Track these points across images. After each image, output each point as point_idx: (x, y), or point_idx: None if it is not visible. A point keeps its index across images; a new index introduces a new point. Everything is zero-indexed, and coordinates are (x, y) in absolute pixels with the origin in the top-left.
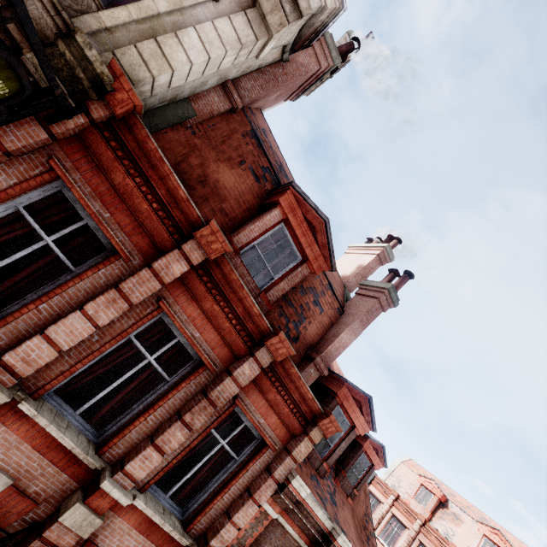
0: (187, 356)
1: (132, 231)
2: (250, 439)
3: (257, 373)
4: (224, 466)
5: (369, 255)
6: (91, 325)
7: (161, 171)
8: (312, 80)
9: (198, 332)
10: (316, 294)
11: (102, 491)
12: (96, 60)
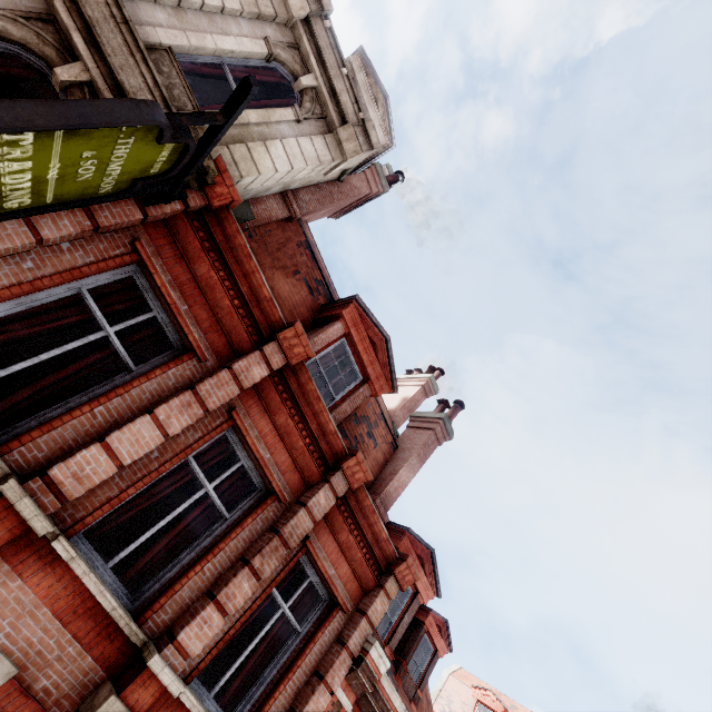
0: (248, 487)
1: (209, 327)
2: (313, 604)
3: (332, 504)
4: (281, 645)
5: (413, 386)
6: (160, 433)
7: (247, 267)
8: (360, 202)
9: (269, 453)
10: (370, 424)
11: (146, 675)
12: None
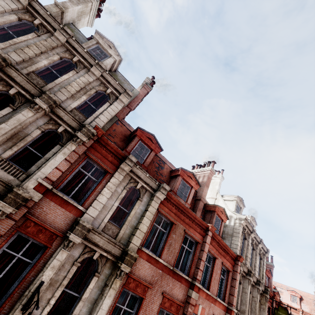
0: None
1: (269, 303)
2: None
3: None
4: None
5: None
6: None
7: (270, 293)
8: None
9: None
10: None
11: None
12: (269, 289)
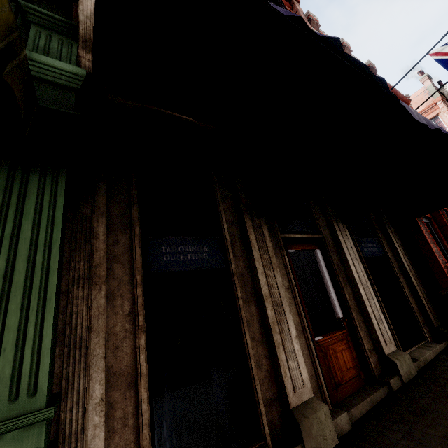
0: None
1: None
2: None
3: None
4: None
5: None
6: None
7: None
8: None
9: None
10: None
11: None
12: None
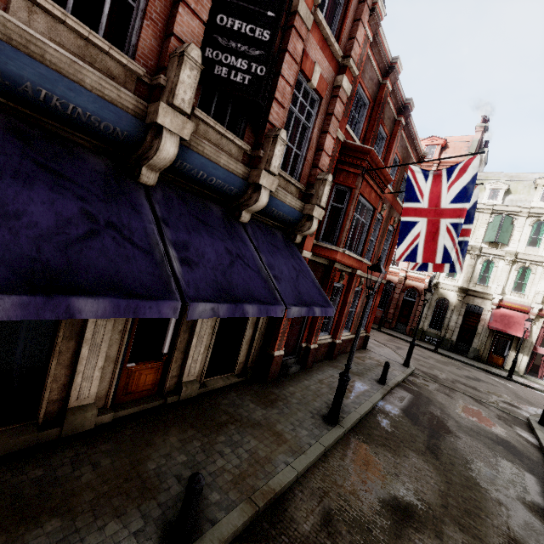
0: None
1: None
2: None
3: None
4: (333, 17)
5: None
6: None
7: None
8: None
9: None
10: None
11: None
12: None
